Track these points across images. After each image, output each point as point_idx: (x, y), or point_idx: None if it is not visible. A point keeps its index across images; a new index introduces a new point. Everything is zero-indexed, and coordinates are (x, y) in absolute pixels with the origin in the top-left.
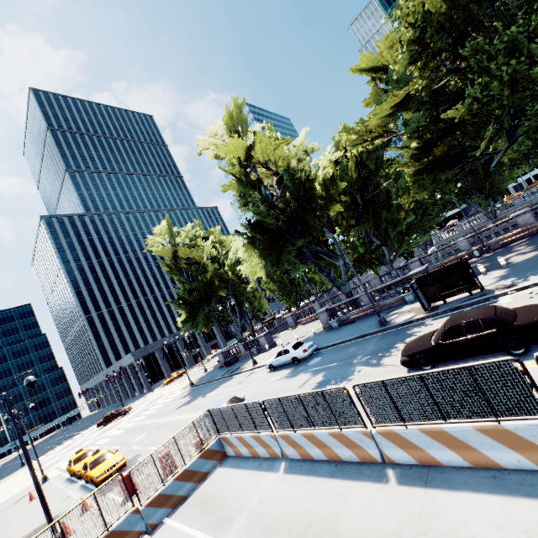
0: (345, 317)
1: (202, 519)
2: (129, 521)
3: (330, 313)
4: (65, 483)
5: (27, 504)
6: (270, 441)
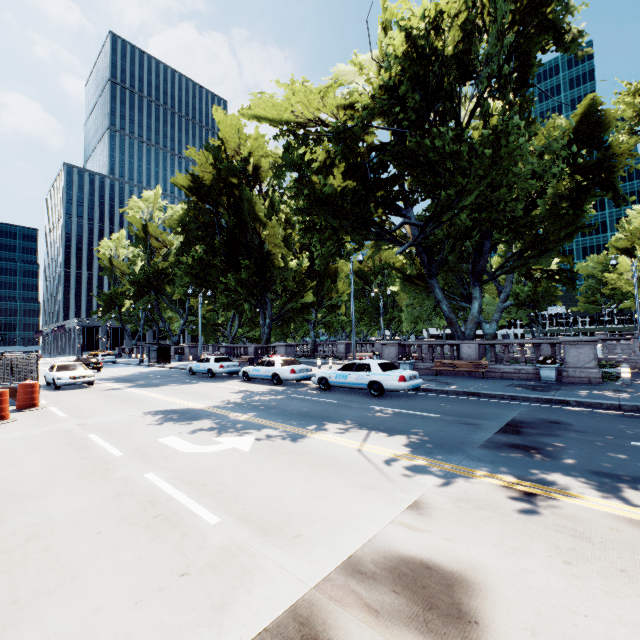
0: None
1: None
2: None
3: None
4: None
5: None
6: None
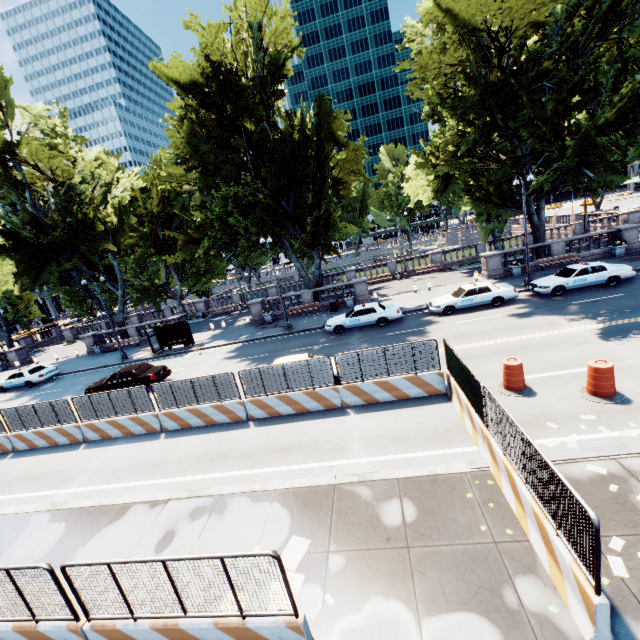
0: (111, 344)
1: None
2: None
3: (98, 339)
4: None
5: None
6: None
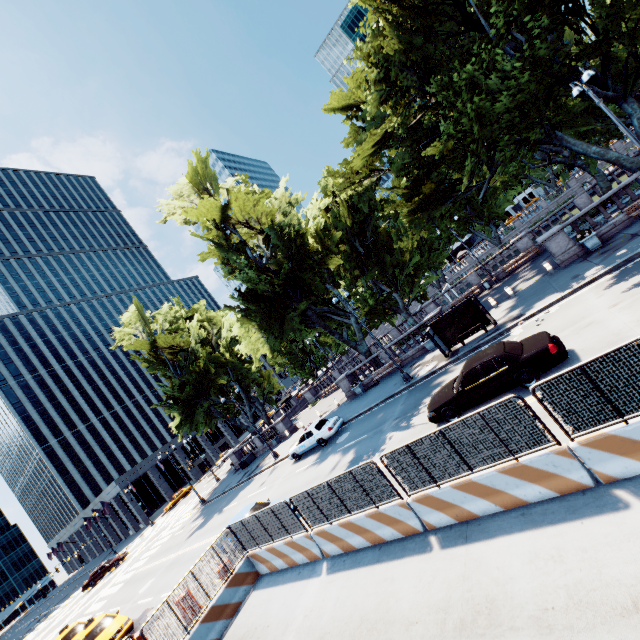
0: (368, 380)
1: None
2: None
3: (351, 379)
4: None
5: None
6: (306, 543)
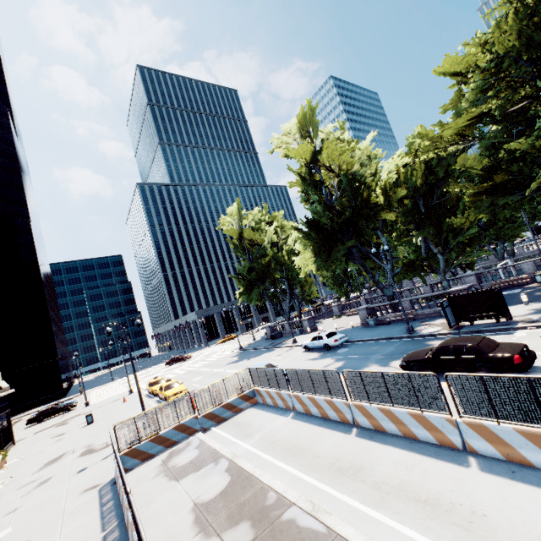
0: (382, 317)
1: (235, 431)
2: (192, 422)
3: (370, 312)
4: (145, 397)
5: (121, 404)
6: (286, 397)
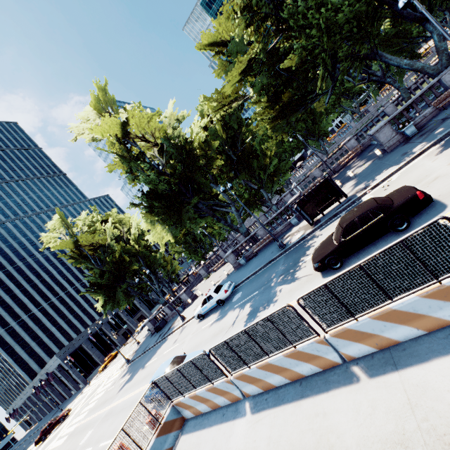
0: (248, 253)
1: None
2: None
3: (236, 254)
4: None
5: None
6: (227, 387)
